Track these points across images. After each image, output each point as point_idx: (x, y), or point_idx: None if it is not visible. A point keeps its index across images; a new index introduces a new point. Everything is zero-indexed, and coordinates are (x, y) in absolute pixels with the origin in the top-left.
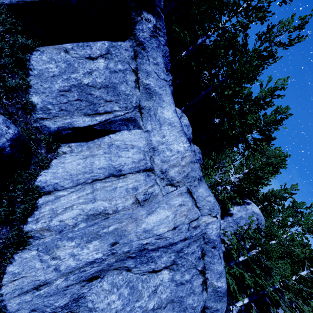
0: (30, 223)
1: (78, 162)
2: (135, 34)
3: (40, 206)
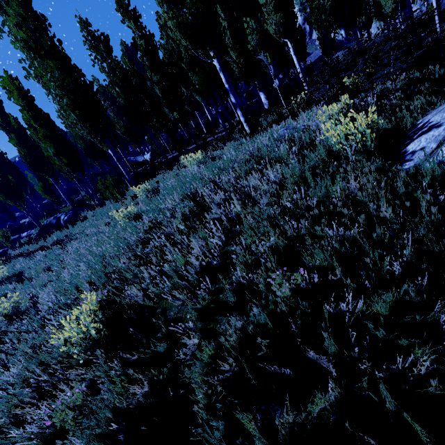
0: None
1: None
2: None
3: None
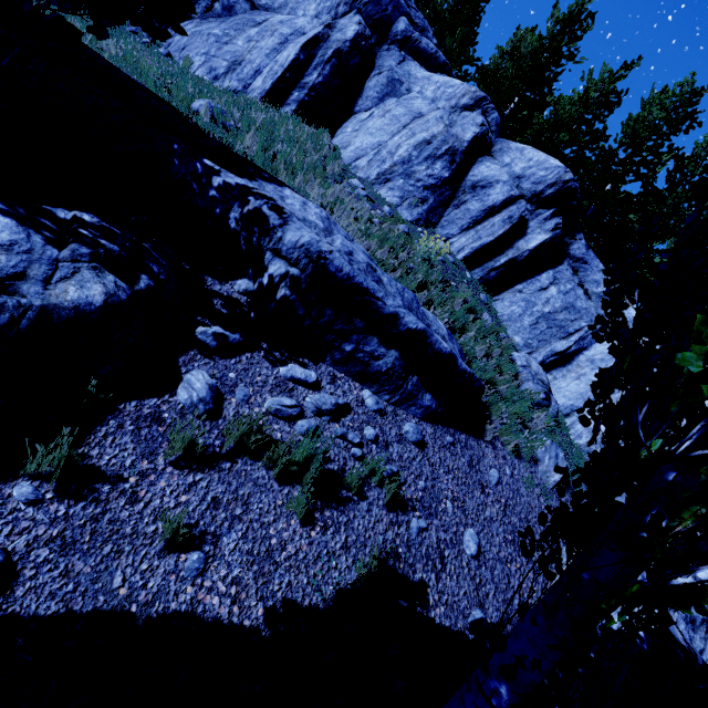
0: (575, 439)
1: (575, 383)
2: (569, 253)
3: (571, 426)
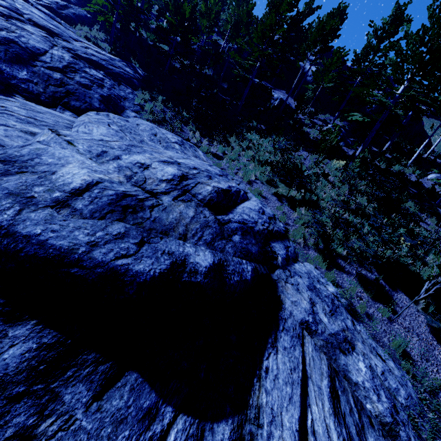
0: None
1: None
2: None
3: None
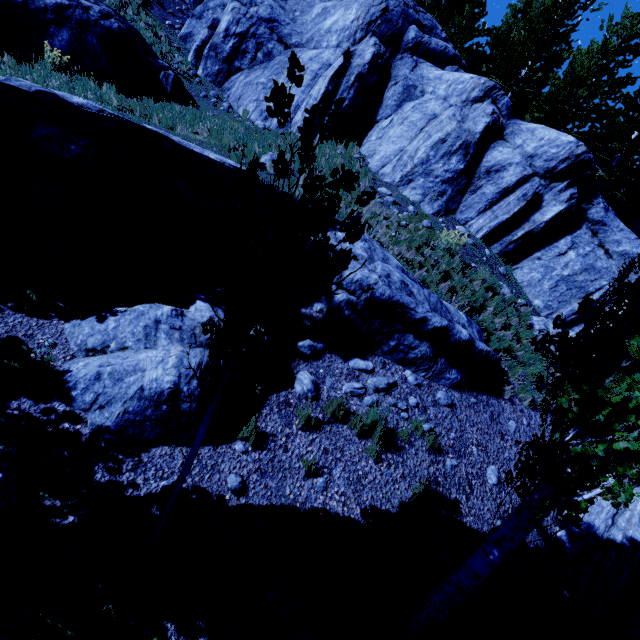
0: None
1: None
2: (587, 218)
3: None
